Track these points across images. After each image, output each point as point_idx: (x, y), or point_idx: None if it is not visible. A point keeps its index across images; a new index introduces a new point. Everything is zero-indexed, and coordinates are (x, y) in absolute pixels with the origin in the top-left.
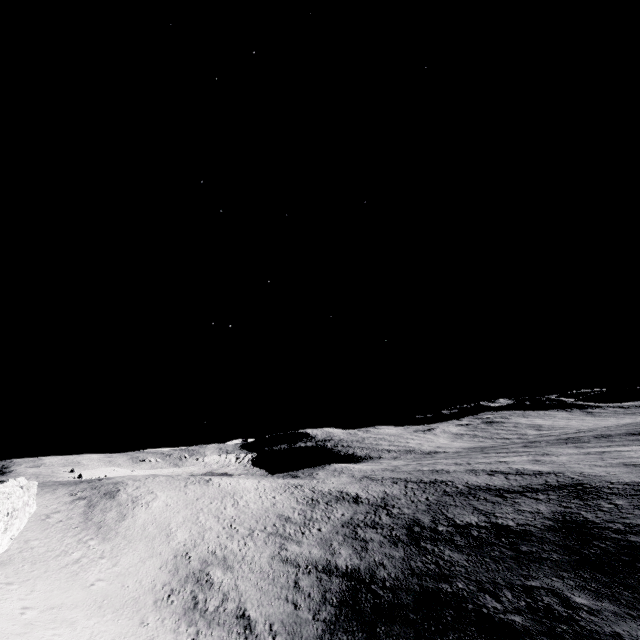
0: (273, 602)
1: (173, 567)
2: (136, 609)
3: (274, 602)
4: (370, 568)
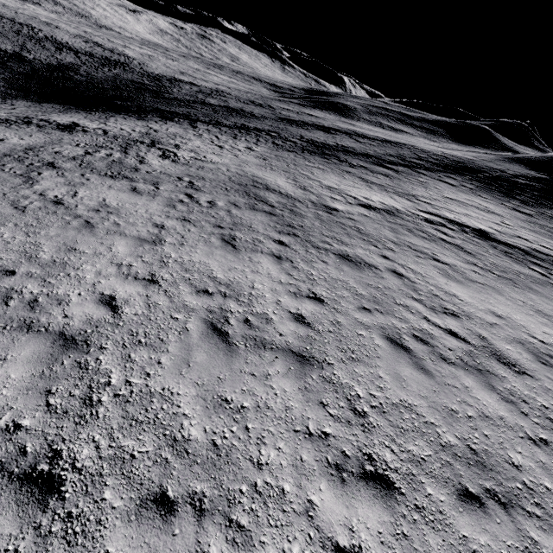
0: None
1: None
2: None
3: None
4: None
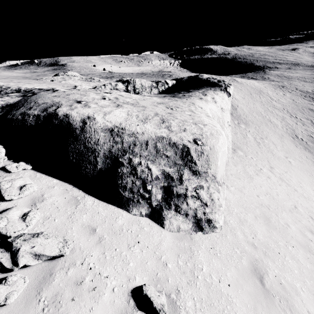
0: None
1: (302, 146)
2: None
3: None
4: None
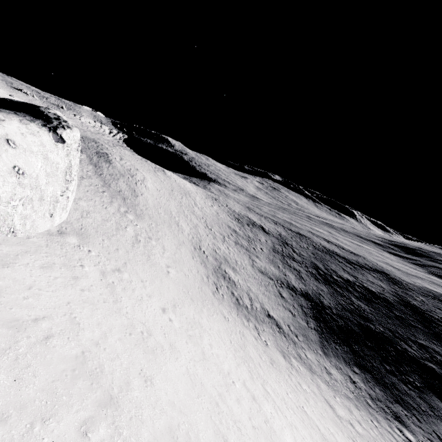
0: (278, 307)
1: (200, 259)
2: (210, 302)
3: (278, 307)
4: (315, 295)
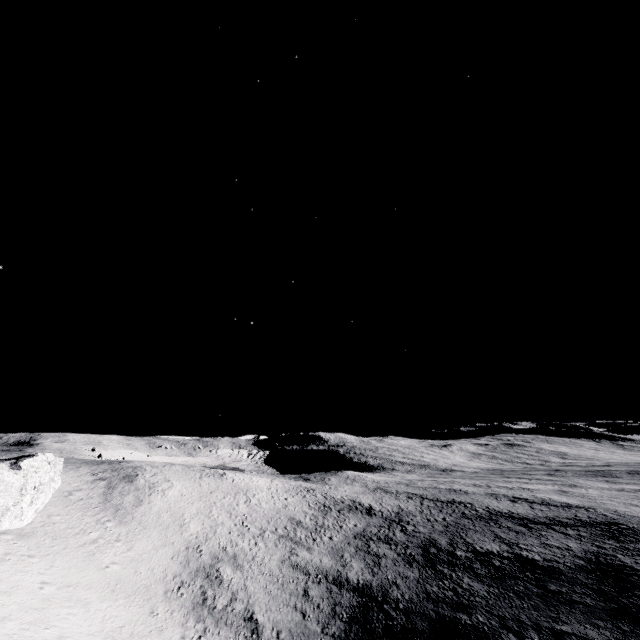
0: (281, 608)
1: (184, 559)
2: (147, 597)
3: (282, 608)
4: (383, 586)
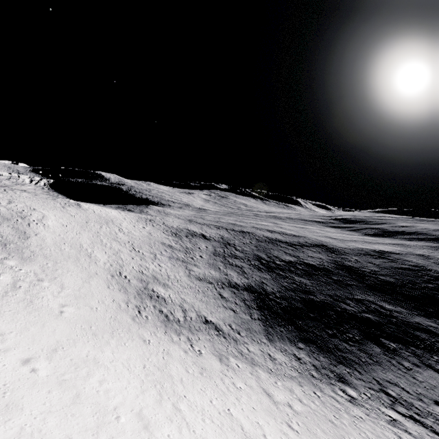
0: (218, 309)
1: (119, 286)
2: (126, 329)
3: (218, 309)
4: (258, 285)
